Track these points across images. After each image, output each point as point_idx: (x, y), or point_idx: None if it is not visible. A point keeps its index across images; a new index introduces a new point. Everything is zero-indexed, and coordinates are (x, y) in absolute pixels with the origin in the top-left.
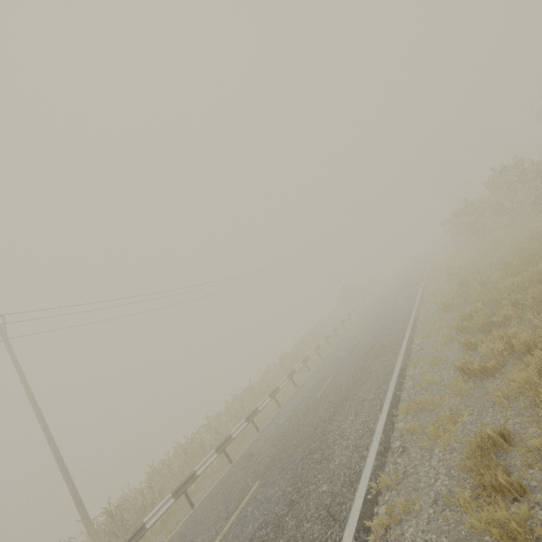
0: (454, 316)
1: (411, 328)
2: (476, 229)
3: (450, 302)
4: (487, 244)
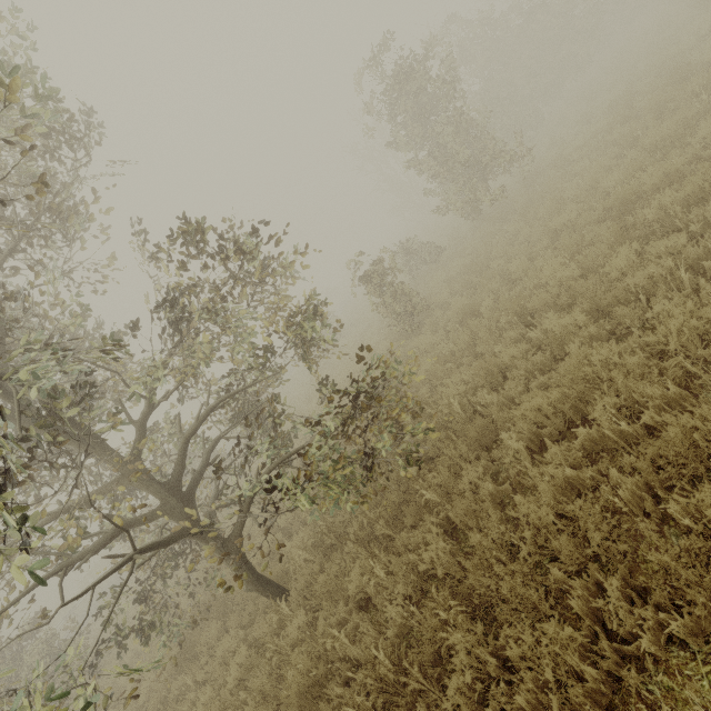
0: None
1: None
2: None
3: None
4: None
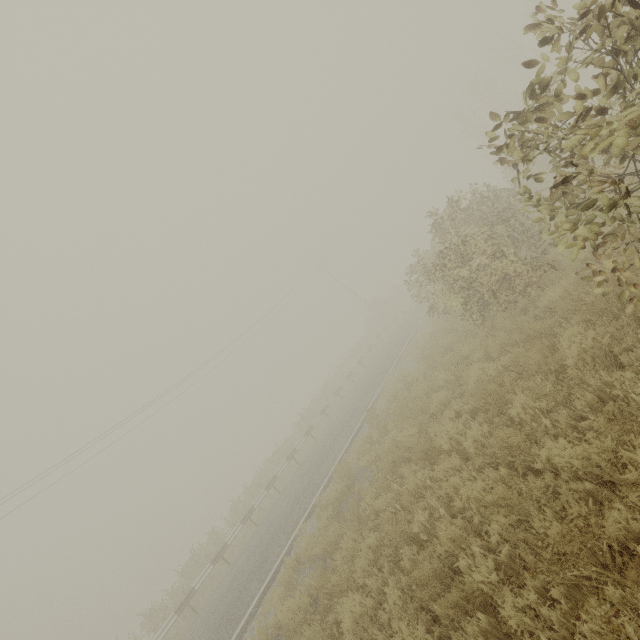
0: (269, 629)
1: (266, 584)
2: (429, 308)
3: (296, 564)
4: (420, 364)
